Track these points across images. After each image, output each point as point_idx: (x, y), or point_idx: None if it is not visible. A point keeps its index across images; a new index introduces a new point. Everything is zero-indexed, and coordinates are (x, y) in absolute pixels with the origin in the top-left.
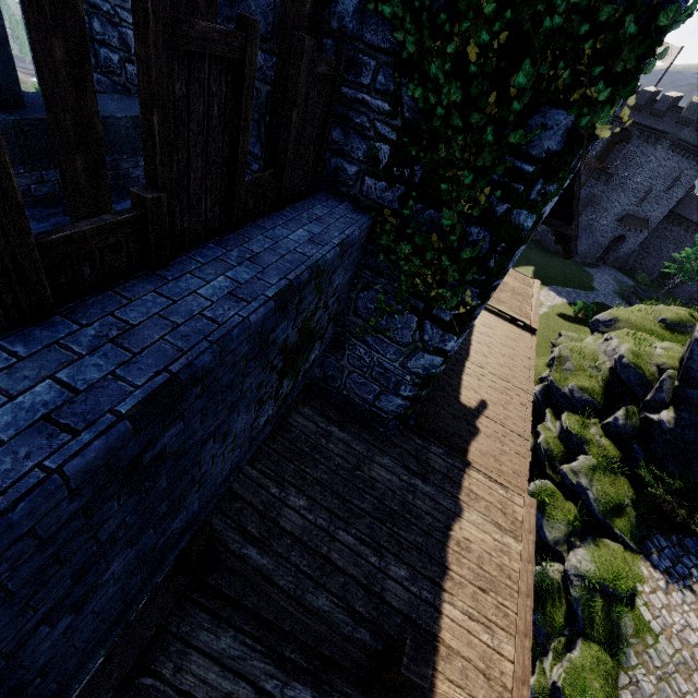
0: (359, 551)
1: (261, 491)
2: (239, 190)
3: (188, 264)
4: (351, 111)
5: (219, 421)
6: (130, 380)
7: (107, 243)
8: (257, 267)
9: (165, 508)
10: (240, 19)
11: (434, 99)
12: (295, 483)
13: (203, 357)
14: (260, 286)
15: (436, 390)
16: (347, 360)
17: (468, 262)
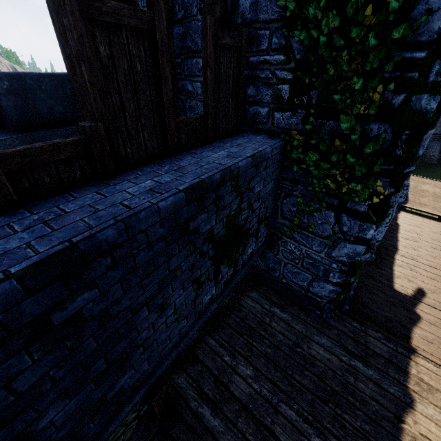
0: (301, 428)
1: (216, 358)
2: (170, 126)
3: (129, 176)
4: (258, 71)
5: (149, 293)
6: (36, 248)
7: (58, 158)
8: (179, 173)
9: (104, 366)
10: (148, 4)
11: (316, 33)
12: (243, 354)
13: (106, 231)
14: (175, 184)
15: (368, 279)
16: (281, 254)
17: (373, 155)
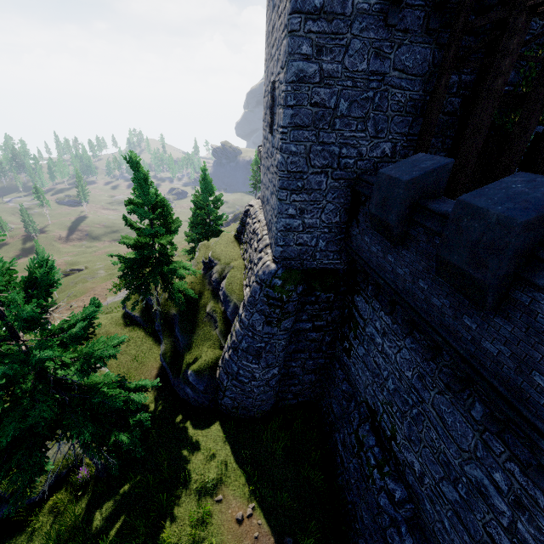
0: None
1: None
2: None
3: None
4: None
5: None
6: None
7: None
8: None
9: None
10: (541, 134)
11: None
12: None
13: None
14: None
15: None
16: None
17: None
